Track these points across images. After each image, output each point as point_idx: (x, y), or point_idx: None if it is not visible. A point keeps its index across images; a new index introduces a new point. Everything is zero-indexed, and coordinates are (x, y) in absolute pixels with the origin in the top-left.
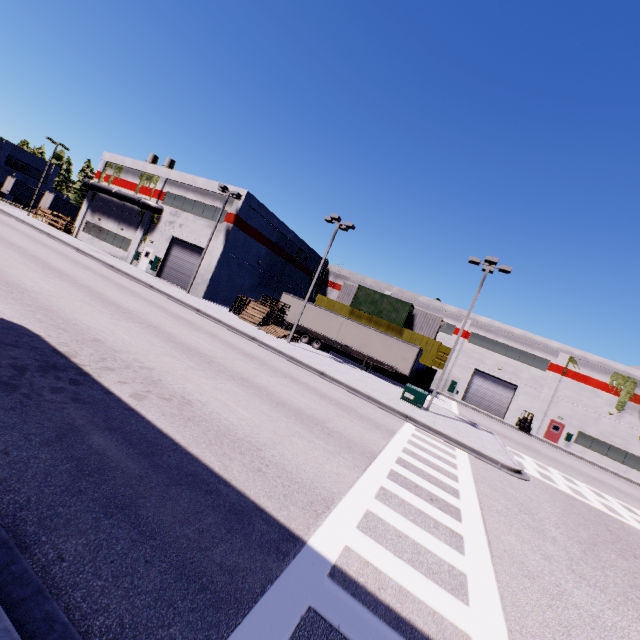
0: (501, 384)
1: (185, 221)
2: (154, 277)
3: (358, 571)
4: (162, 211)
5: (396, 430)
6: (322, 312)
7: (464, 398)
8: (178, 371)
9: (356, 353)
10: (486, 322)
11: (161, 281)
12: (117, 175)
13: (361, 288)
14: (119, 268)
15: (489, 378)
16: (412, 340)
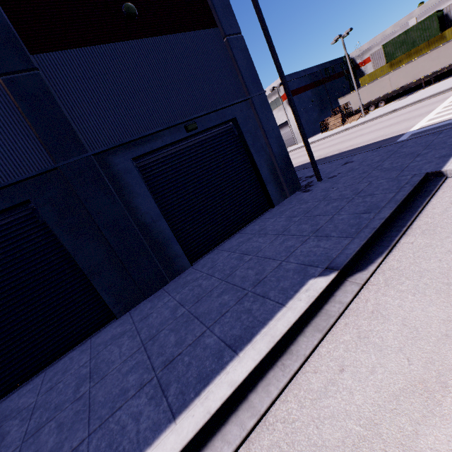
0: None
1: None
2: None
3: (425, 126)
4: None
5: (451, 95)
6: (370, 86)
7: None
8: (339, 147)
9: (412, 84)
10: None
11: None
12: None
13: (385, 46)
14: None
15: None
16: None
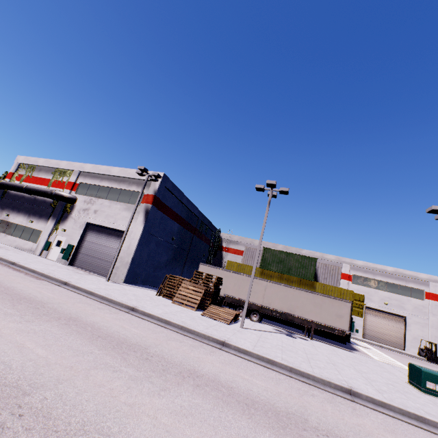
0: (391, 317)
1: (100, 207)
2: (67, 267)
3: None
4: (75, 200)
5: None
6: (243, 278)
7: (364, 335)
8: None
9: (298, 320)
10: (362, 264)
11: (75, 270)
12: (29, 173)
13: (266, 250)
14: (22, 264)
15: (379, 313)
16: (326, 292)
